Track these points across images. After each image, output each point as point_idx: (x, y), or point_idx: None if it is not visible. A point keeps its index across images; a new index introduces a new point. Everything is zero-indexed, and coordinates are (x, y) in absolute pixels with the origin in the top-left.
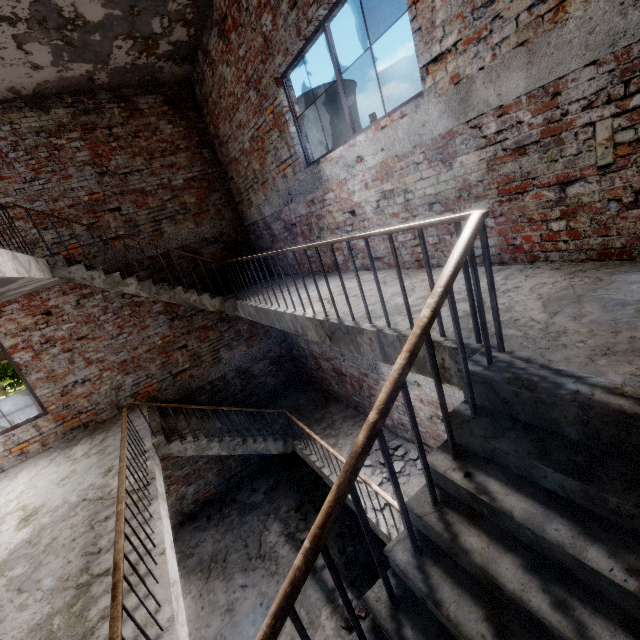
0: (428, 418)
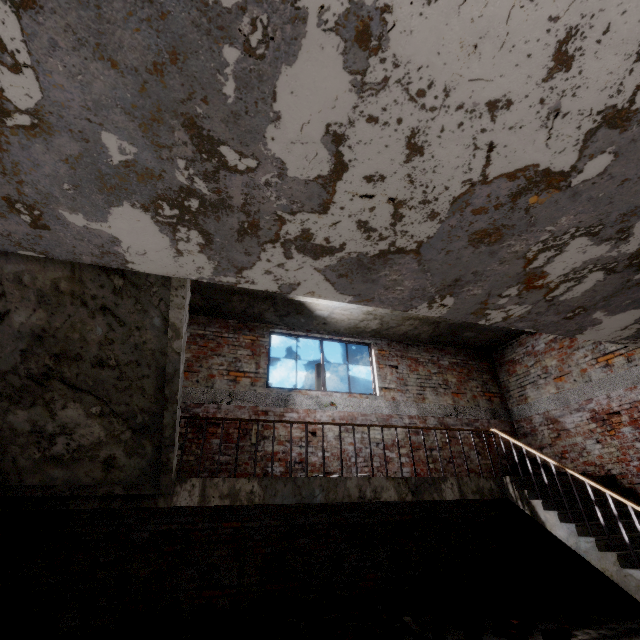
0: (337, 436)
